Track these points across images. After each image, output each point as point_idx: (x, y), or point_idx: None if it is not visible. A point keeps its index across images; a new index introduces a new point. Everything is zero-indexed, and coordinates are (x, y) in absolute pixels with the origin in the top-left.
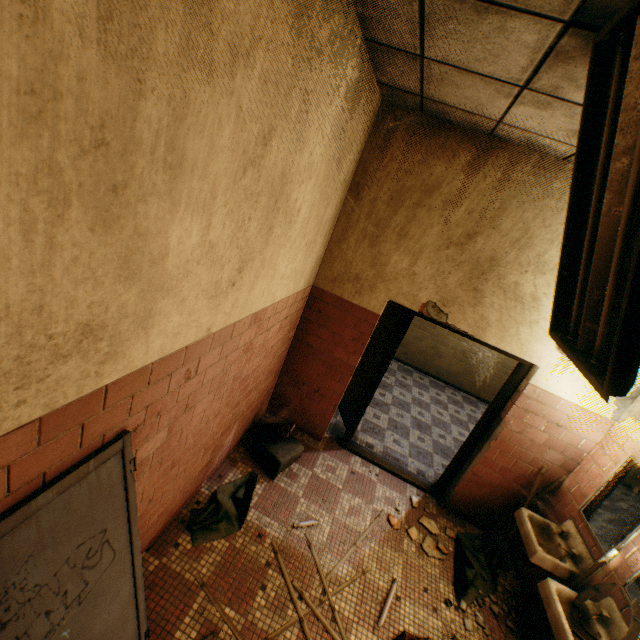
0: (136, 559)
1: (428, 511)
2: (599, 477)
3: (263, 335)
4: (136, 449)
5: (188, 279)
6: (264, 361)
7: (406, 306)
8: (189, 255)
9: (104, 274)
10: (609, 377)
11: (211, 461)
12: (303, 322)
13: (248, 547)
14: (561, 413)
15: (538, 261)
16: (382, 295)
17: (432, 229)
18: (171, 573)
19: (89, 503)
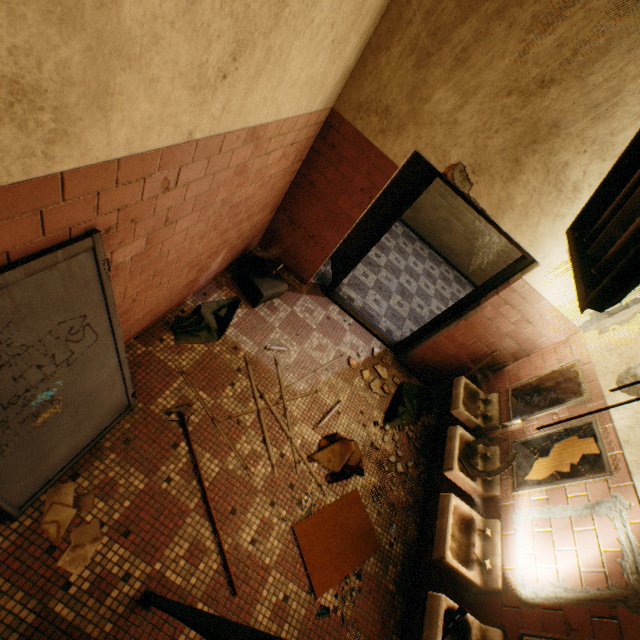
0: (119, 344)
1: (384, 362)
2: (539, 370)
3: (261, 159)
4: (111, 251)
5: (158, 49)
6: (260, 191)
7: (431, 163)
8: (157, 7)
9: (22, 1)
10: (599, 291)
11: (197, 279)
12: (312, 155)
13: (224, 355)
14: (537, 312)
15: (606, 142)
16: (409, 142)
17: (501, 60)
18: (156, 359)
19: (64, 290)
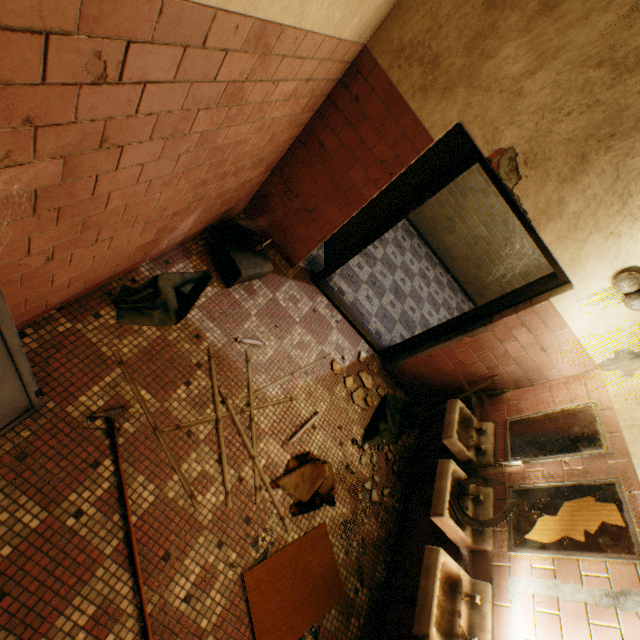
0: (4, 326)
1: (370, 369)
2: (545, 405)
3: (264, 87)
4: None
5: None
6: (256, 138)
7: (476, 143)
8: None
9: None
10: None
11: (157, 242)
12: (327, 107)
13: (181, 344)
14: (555, 340)
15: None
16: (454, 110)
17: (602, 15)
18: (85, 341)
19: None
